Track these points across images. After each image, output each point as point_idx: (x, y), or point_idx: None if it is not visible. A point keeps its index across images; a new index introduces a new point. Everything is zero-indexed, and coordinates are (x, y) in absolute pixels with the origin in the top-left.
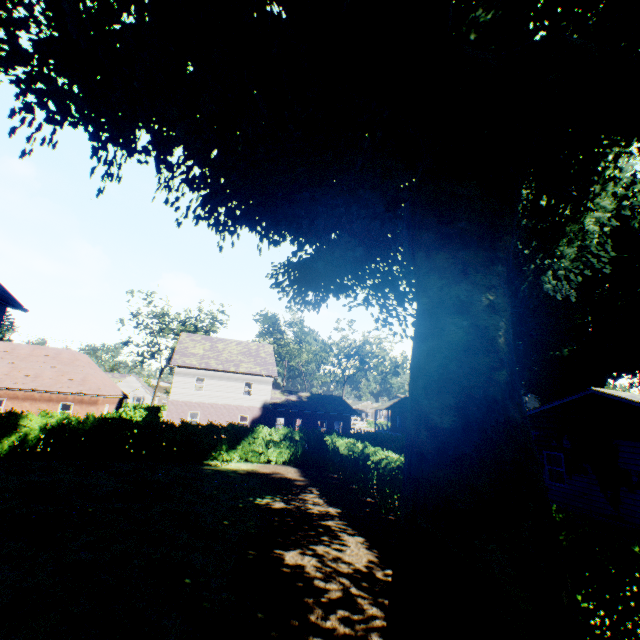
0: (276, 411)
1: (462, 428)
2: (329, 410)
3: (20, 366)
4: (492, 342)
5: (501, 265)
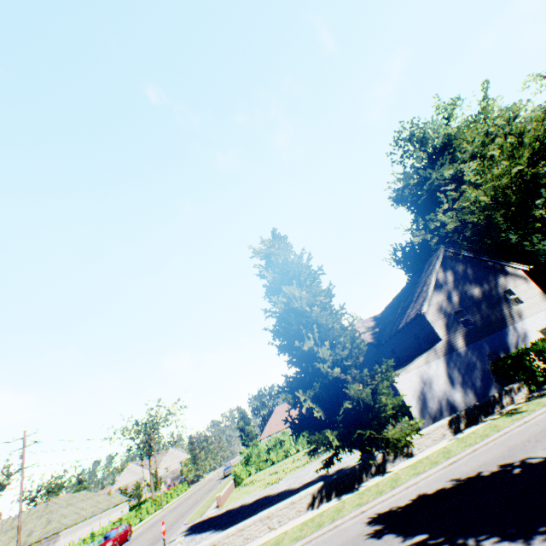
0: None
1: None
2: None
3: None
4: None
5: None
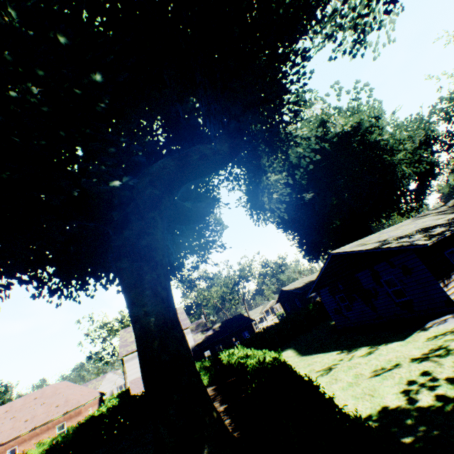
0: (201, 348)
1: (145, 376)
2: (234, 328)
3: (19, 416)
4: (148, 330)
5: (148, 290)
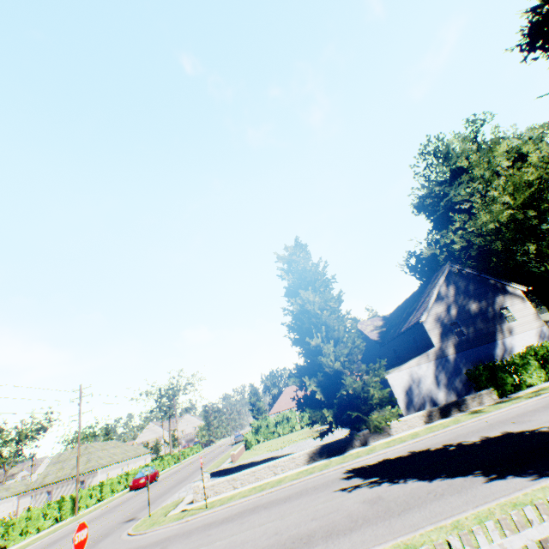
0: None
1: None
2: None
3: None
4: None
5: None
